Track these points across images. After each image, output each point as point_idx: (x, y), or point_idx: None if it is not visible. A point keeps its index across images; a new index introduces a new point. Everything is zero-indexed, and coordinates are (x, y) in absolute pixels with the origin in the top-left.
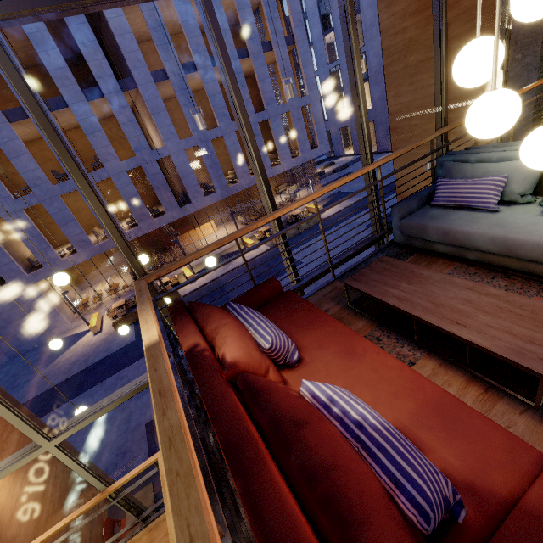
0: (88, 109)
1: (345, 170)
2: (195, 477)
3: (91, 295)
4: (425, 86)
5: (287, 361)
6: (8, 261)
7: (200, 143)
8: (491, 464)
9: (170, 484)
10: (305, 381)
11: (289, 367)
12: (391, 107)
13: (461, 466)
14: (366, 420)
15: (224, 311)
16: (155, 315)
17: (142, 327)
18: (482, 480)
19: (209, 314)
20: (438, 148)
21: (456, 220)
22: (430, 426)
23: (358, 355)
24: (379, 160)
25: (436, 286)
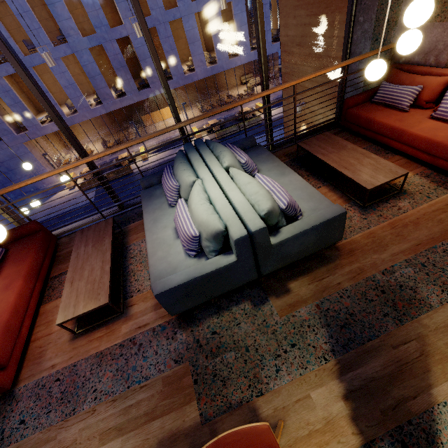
0: None
1: None
2: None
3: (73, 156)
4: (303, 23)
5: None
6: (0, 122)
7: (158, 25)
8: None
9: None
10: None
11: None
12: (282, 37)
13: None
14: None
15: None
16: None
17: None
18: None
19: None
20: (194, 132)
21: (153, 205)
22: None
23: (7, 290)
24: (125, 144)
25: (97, 253)
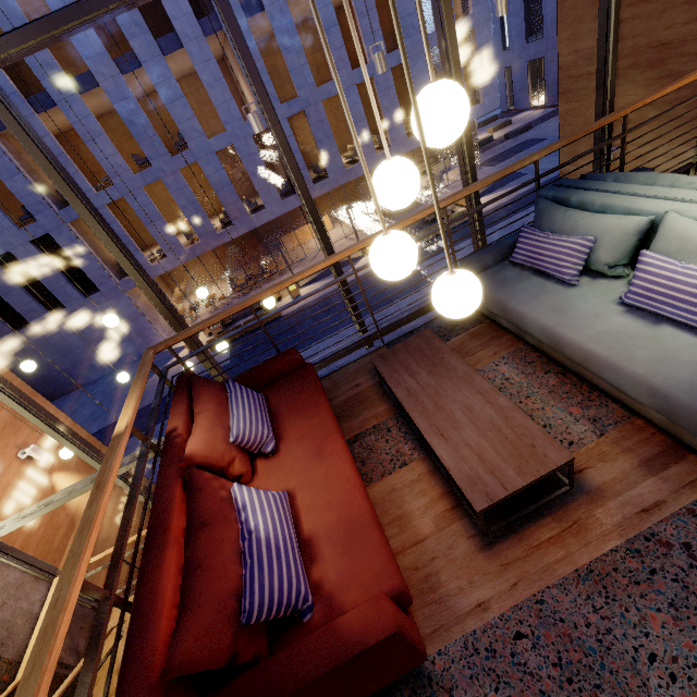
0: (165, 67)
1: (525, 136)
2: (80, 559)
3: (187, 306)
4: None
5: (261, 451)
6: (99, 266)
7: (308, 107)
8: (356, 584)
9: (67, 560)
10: (235, 484)
11: (265, 456)
12: (563, 57)
13: (335, 580)
14: (256, 531)
15: (216, 393)
16: (140, 398)
17: (122, 413)
18: (341, 595)
19: (200, 395)
20: (547, 172)
21: (522, 292)
22: (335, 540)
23: (323, 457)
24: (444, 200)
25: (452, 383)
